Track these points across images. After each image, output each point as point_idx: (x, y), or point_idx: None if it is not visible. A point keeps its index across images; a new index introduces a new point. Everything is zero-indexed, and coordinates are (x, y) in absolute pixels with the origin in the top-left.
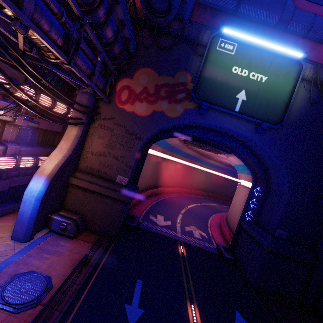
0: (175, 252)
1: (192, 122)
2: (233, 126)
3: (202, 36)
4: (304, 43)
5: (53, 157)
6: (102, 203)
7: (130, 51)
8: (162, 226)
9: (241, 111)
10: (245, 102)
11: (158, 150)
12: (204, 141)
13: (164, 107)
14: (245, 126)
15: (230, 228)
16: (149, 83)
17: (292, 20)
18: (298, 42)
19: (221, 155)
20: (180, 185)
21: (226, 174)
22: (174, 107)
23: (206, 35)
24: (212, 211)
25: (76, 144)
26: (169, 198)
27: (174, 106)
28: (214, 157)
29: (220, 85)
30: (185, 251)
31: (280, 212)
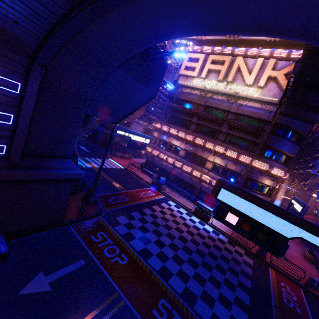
0: None
1: None
2: None
3: None
4: None
5: (280, 194)
6: None
7: None
8: None
9: None
10: None
11: None
12: None
13: None
14: None
15: None
16: None
17: None
18: None
19: None
20: (311, 214)
21: None
22: None
23: None
24: None
25: (286, 190)
26: None
27: None
28: None
29: None
30: None
31: None
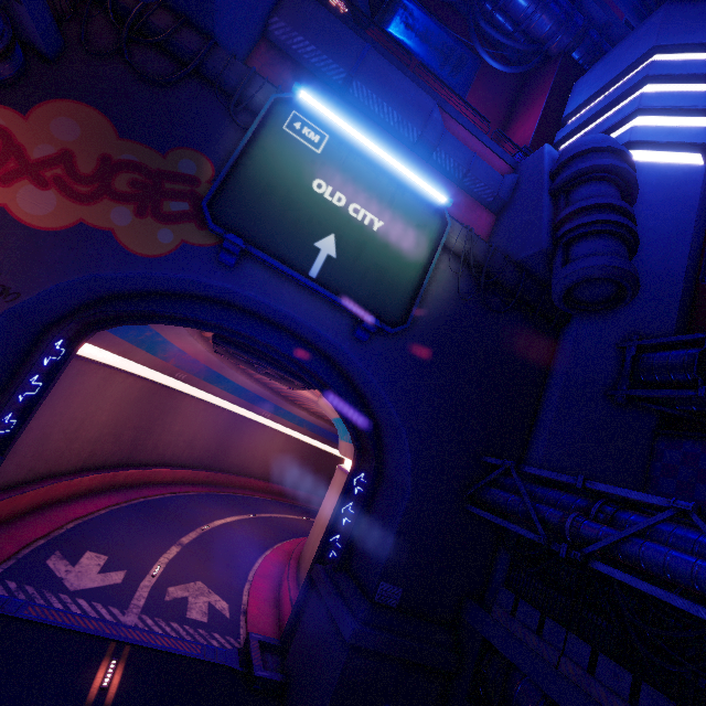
0: (72, 690)
1: (199, 281)
2: (305, 314)
3: (254, 91)
4: (458, 195)
5: None
6: None
7: (32, 39)
8: (80, 593)
9: (324, 279)
10: (334, 262)
11: (142, 360)
12: (253, 348)
13: (118, 220)
14: (332, 318)
15: (299, 582)
16: (84, 144)
17: (441, 147)
18: (449, 190)
19: (314, 396)
20: (213, 466)
21: (331, 444)
22: (152, 230)
23: (265, 93)
24: (278, 535)
25: None
26: (165, 498)
27: (151, 227)
28: (305, 403)
29: (280, 208)
30: (123, 678)
31: (391, 535)
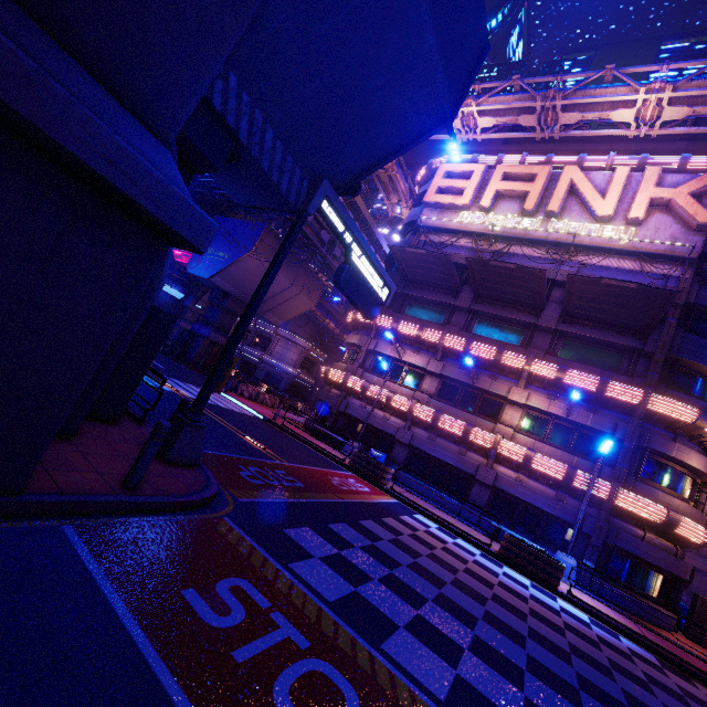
0: None
1: None
2: None
3: None
4: None
5: None
6: (703, 582)
7: None
8: None
9: None
10: None
11: None
12: None
13: None
14: None
15: None
16: None
17: None
18: None
19: None
20: None
21: None
22: None
23: None
24: None
25: None
26: None
27: None
28: None
29: None
30: None
31: None
